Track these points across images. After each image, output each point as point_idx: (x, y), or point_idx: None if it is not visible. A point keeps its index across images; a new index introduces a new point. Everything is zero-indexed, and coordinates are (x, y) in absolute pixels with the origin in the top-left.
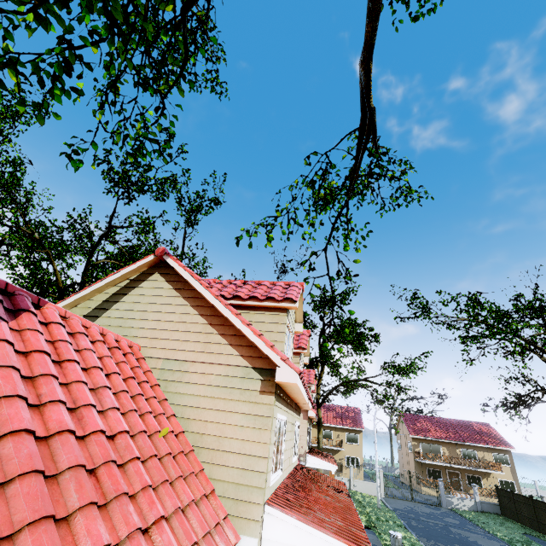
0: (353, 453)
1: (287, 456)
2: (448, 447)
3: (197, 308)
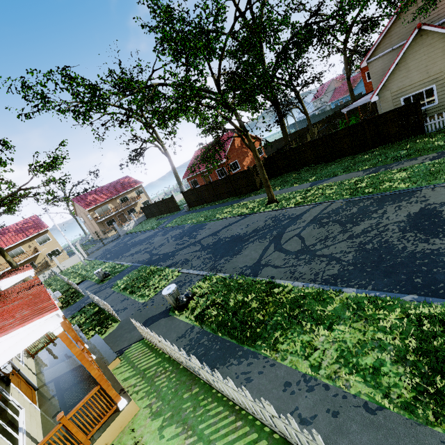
0: (51, 248)
1: None
2: (112, 202)
3: None
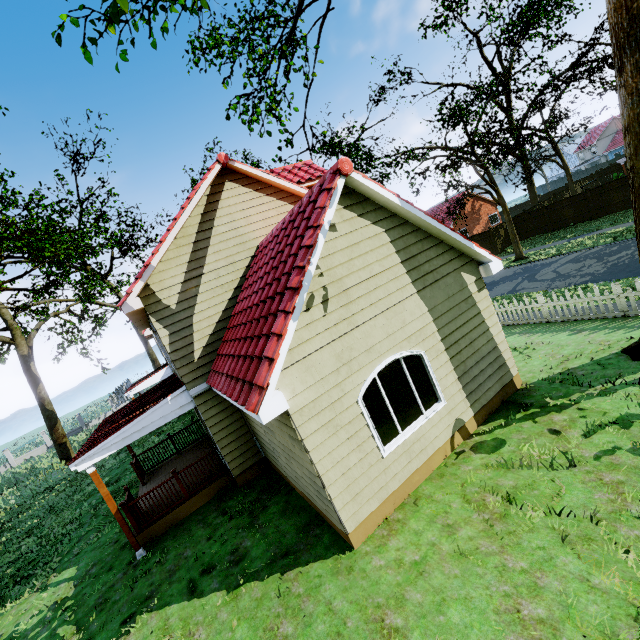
0: None
1: None
2: None
3: (284, 200)
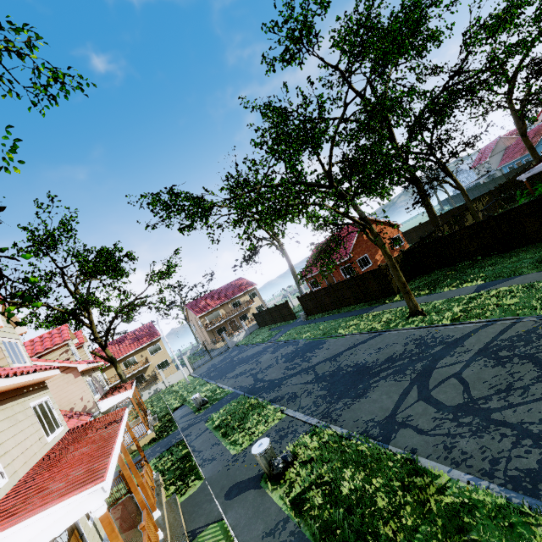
0: (161, 359)
1: (17, 454)
2: (223, 308)
3: None
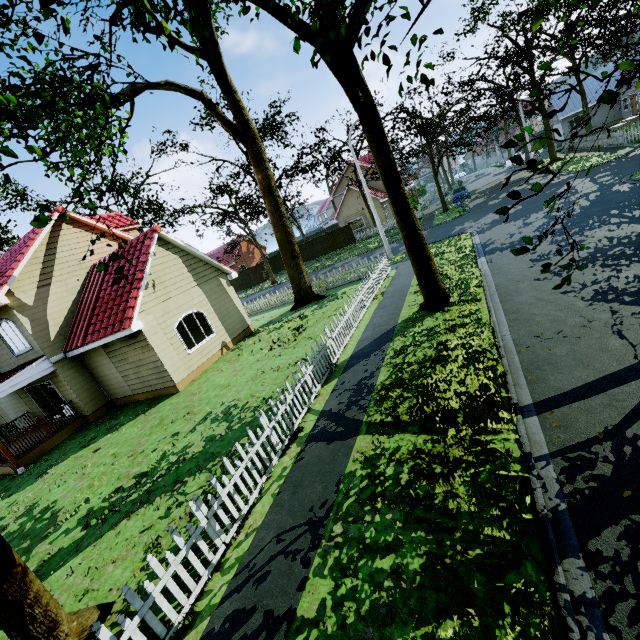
0: None
1: None
2: None
3: (107, 238)
